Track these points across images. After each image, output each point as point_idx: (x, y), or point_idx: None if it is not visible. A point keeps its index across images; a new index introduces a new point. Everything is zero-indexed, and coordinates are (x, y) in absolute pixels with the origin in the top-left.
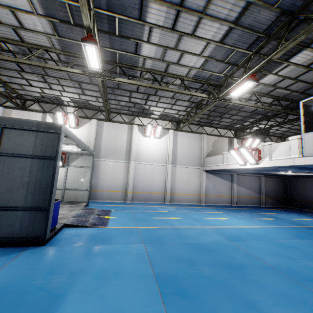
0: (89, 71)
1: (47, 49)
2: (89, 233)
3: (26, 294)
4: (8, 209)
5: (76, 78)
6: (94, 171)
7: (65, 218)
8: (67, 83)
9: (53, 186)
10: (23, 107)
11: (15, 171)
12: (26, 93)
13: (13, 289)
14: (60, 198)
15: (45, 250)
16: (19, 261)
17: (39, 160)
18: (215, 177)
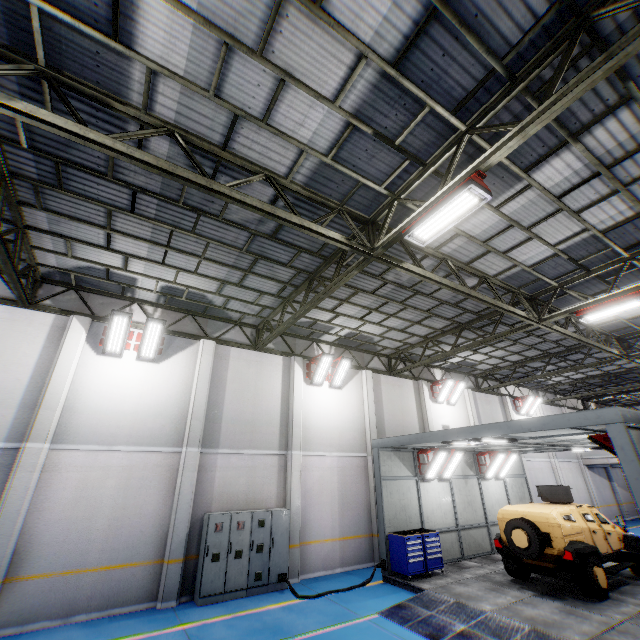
0: (573, 342)
1: (593, 327)
2: None
3: None
4: None
5: (538, 345)
6: None
7: None
8: (513, 347)
9: None
10: (393, 370)
11: None
12: (415, 350)
13: None
14: None
15: None
16: None
17: None
18: (593, 474)
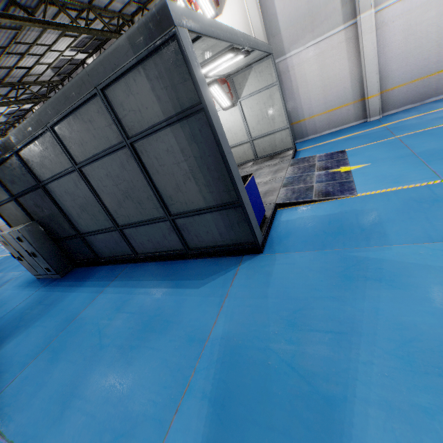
0: None
1: None
2: (324, 215)
3: (270, 375)
4: (191, 214)
5: None
6: (284, 88)
7: (272, 191)
8: None
9: (227, 164)
10: None
11: (164, 159)
12: (121, 3)
13: (249, 355)
14: (252, 155)
15: (266, 263)
16: (240, 288)
17: (181, 124)
18: None
